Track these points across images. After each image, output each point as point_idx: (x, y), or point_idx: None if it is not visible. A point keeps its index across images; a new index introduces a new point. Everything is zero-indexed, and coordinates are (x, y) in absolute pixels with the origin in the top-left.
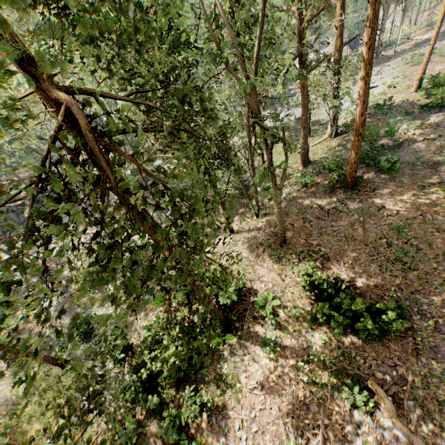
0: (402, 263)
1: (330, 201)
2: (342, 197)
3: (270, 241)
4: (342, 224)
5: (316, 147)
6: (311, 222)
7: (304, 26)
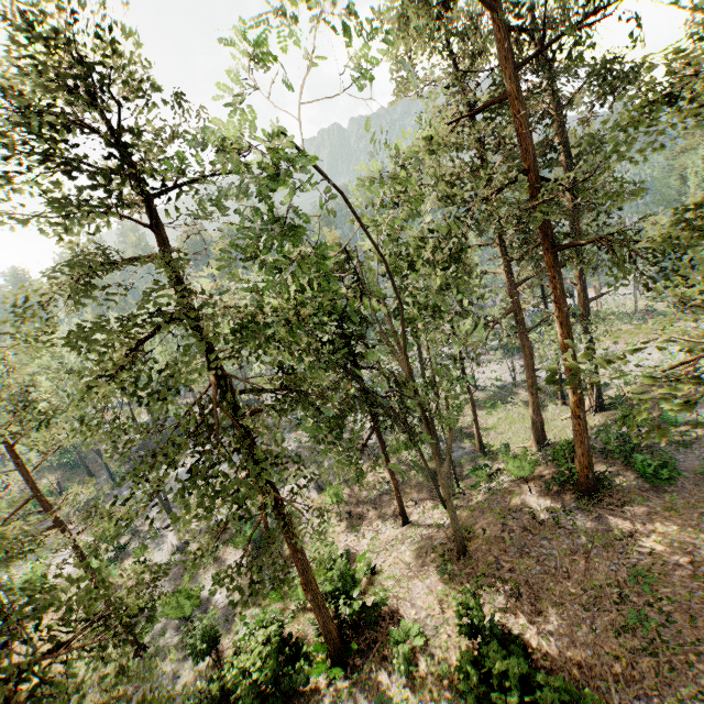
0: (633, 636)
1: (550, 506)
2: (571, 504)
3: (445, 547)
4: (557, 546)
5: (567, 422)
6: (512, 533)
7: (517, 286)
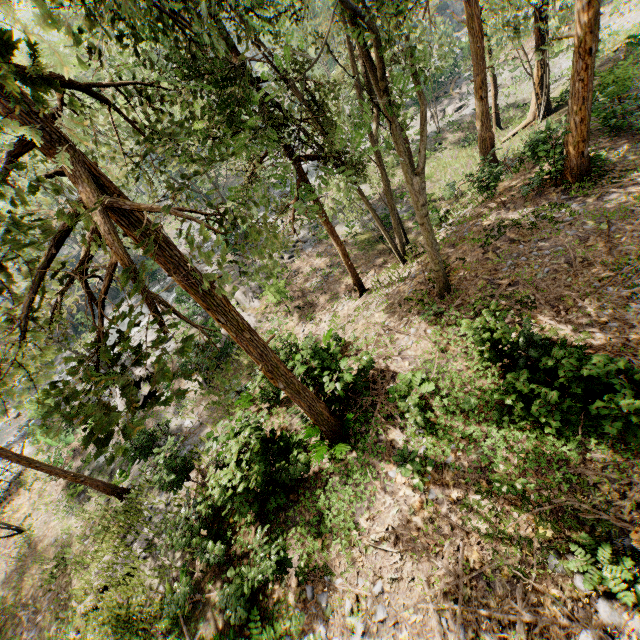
0: None
1: (536, 209)
2: (560, 198)
3: (421, 292)
4: (561, 242)
5: (510, 142)
6: (497, 250)
7: None
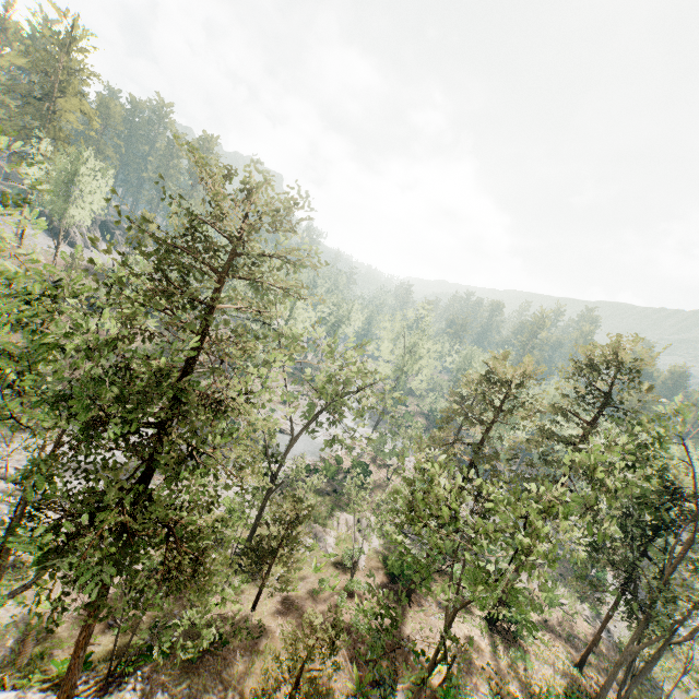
0: None
1: None
2: None
3: (587, 691)
4: None
5: None
6: None
7: None
